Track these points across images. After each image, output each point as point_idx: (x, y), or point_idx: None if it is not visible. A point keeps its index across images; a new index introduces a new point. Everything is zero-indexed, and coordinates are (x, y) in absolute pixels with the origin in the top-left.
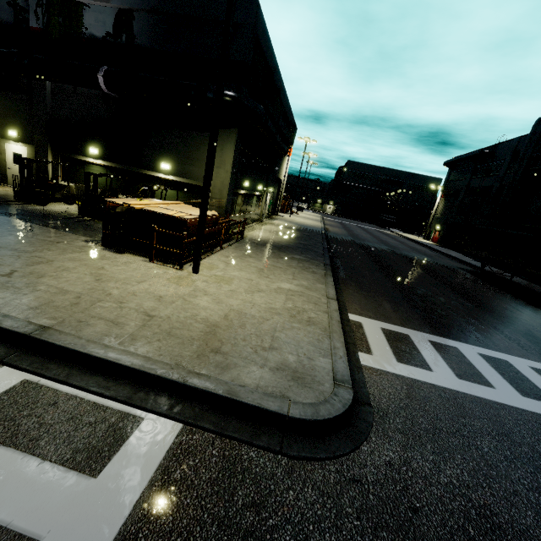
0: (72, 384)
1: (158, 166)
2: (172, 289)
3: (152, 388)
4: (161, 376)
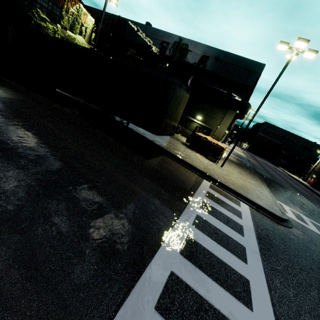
0: (221, 188)
1: (196, 116)
2: (221, 171)
3: (237, 196)
4: (241, 194)
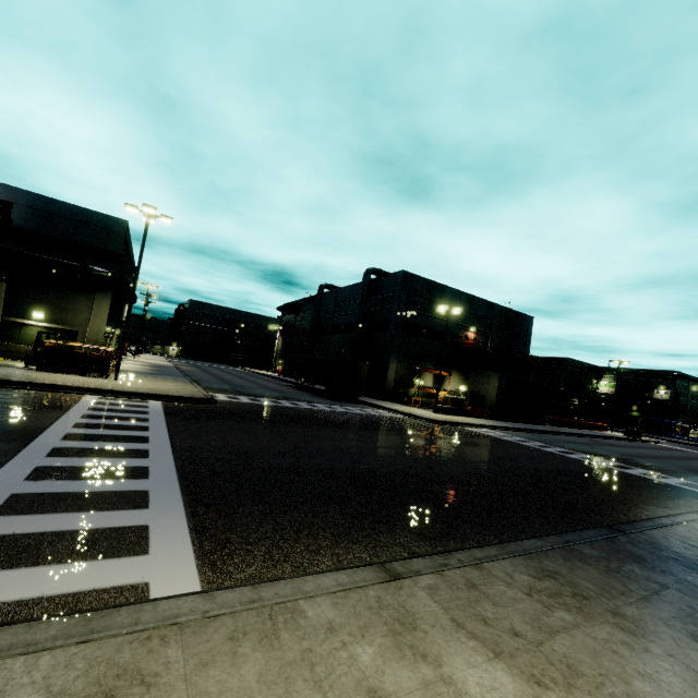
0: (118, 396)
1: (29, 314)
2: (115, 383)
3: (145, 397)
4: (148, 393)
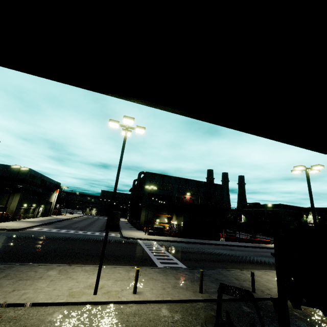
0: None
1: None
2: None
3: None
4: None
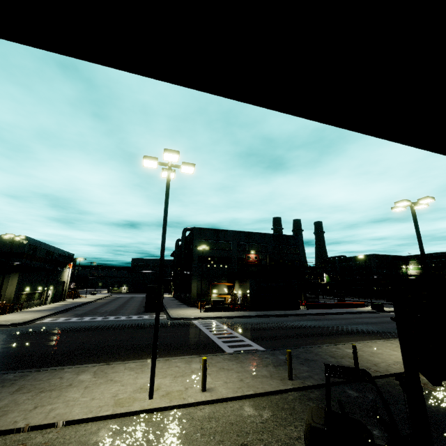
0: None
1: None
2: None
3: None
4: None
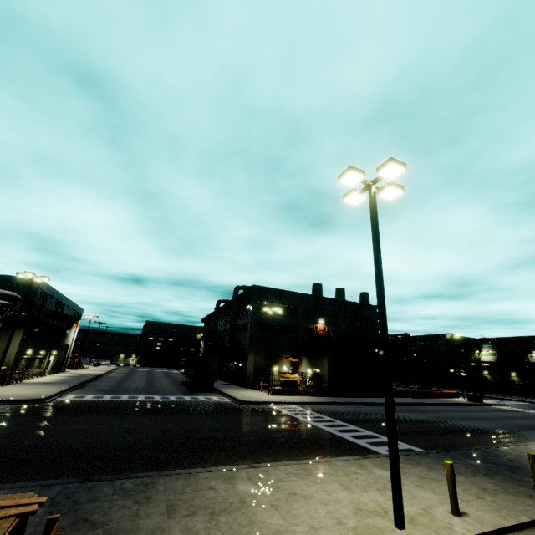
0: None
1: None
2: None
3: None
4: None
